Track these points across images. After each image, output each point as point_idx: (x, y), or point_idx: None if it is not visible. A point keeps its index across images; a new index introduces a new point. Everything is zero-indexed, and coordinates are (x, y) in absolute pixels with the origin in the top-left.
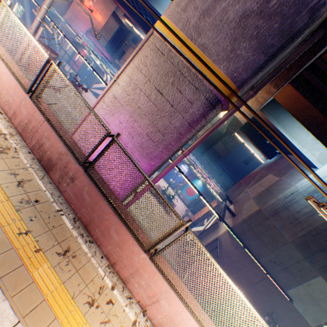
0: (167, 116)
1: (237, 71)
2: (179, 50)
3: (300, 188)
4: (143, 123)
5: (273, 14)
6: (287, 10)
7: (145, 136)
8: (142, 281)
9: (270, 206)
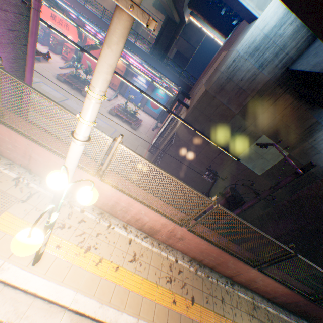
0: None
1: None
2: None
3: (241, 51)
4: None
5: None
6: None
7: None
8: (9, 146)
9: (215, 84)
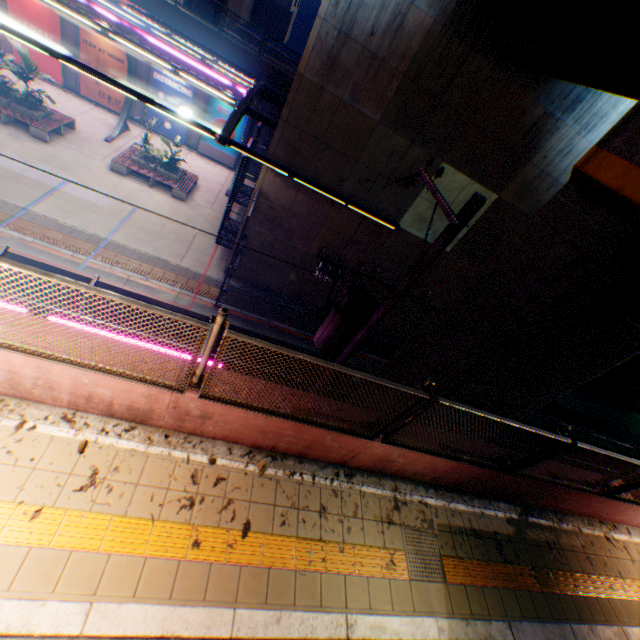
0: None
1: None
2: None
3: None
4: None
5: None
6: None
7: None
8: None
9: (315, 54)
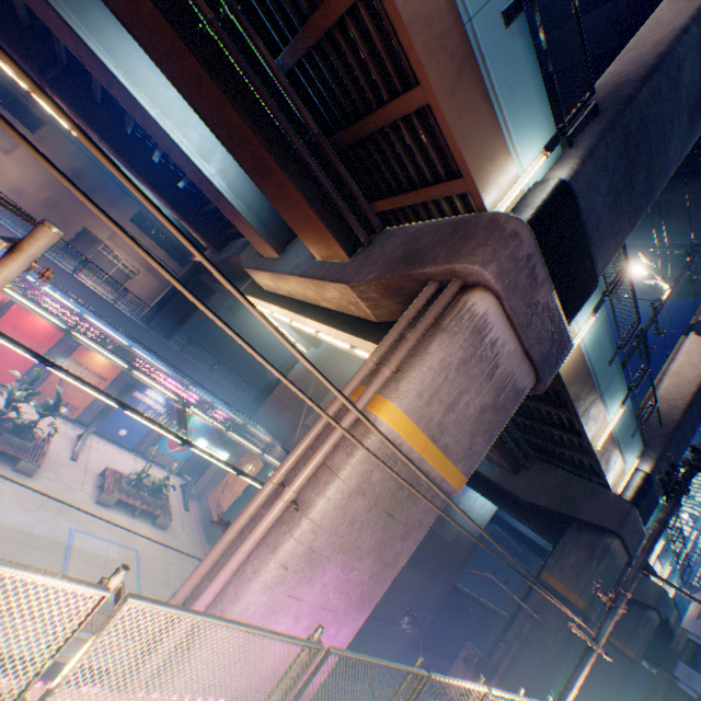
0: (399, 540)
1: (472, 466)
2: (419, 455)
3: None
4: (365, 565)
5: (500, 407)
6: (509, 404)
7: (368, 580)
8: None
9: None
